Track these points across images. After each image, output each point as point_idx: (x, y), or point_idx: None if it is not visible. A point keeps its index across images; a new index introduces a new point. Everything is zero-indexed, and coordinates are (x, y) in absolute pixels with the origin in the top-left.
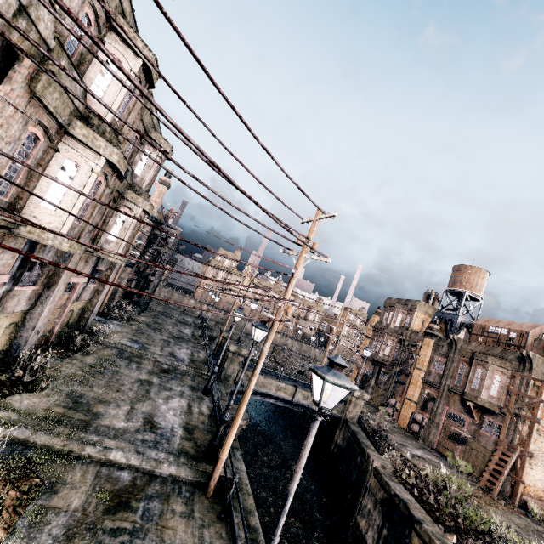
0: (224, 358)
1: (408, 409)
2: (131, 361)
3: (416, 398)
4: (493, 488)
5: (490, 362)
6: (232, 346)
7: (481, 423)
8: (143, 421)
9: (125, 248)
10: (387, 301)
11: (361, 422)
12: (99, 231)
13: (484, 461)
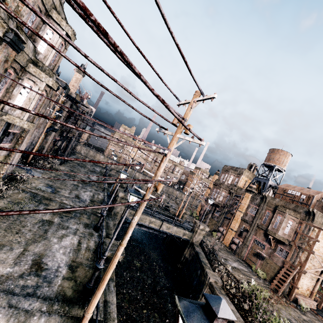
0: (115, 200)
1: (230, 234)
2: (40, 203)
3: (236, 228)
4: (279, 290)
5: (287, 213)
6: (120, 193)
7: (275, 249)
8: (31, 263)
9: (32, 116)
10: (224, 167)
11: (202, 243)
12: (2, 98)
13: (274, 271)
